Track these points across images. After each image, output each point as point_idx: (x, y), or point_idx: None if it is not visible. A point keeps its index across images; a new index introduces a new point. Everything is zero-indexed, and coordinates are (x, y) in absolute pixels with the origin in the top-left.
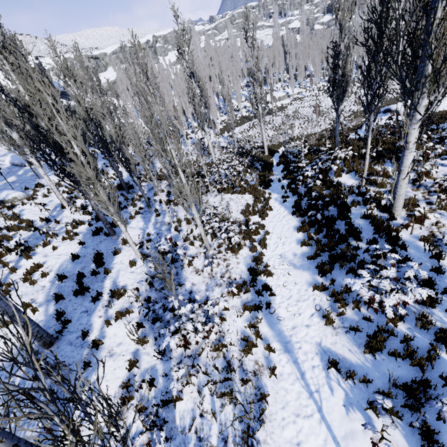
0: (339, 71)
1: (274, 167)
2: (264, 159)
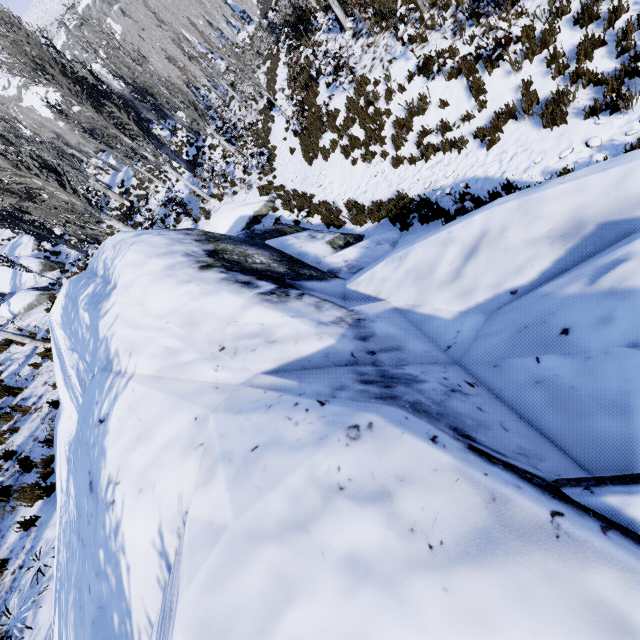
0: None
1: None
2: None
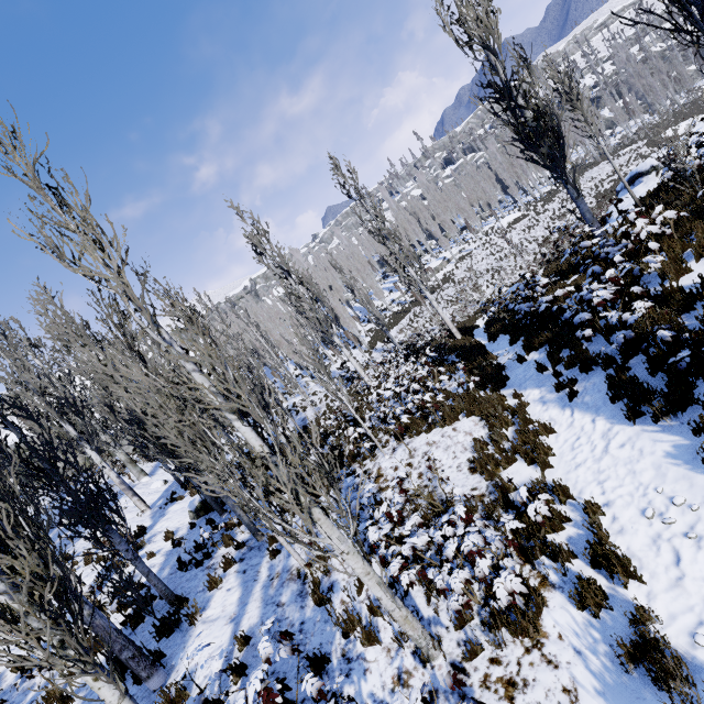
0: (527, 115)
1: (486, 347)
2: (459, 345)
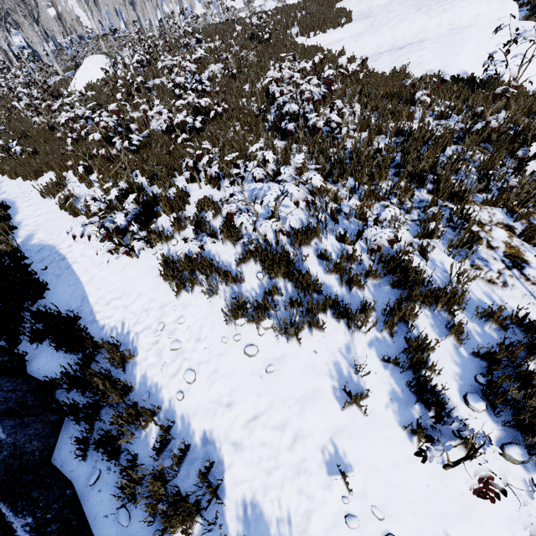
0: None
1: None
2: None
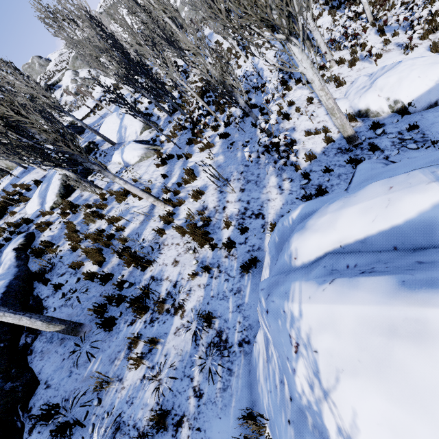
0: None
1: None
2: None
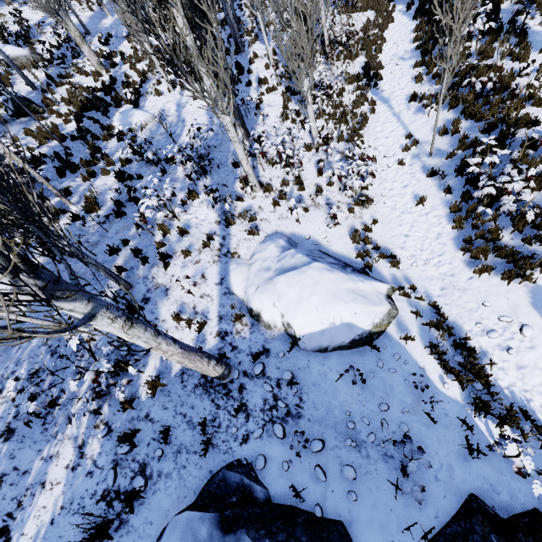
0: None
1: None
2: None
